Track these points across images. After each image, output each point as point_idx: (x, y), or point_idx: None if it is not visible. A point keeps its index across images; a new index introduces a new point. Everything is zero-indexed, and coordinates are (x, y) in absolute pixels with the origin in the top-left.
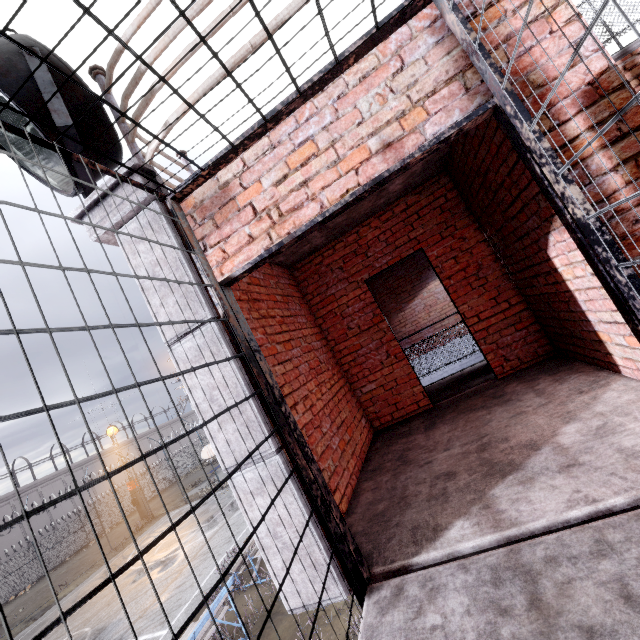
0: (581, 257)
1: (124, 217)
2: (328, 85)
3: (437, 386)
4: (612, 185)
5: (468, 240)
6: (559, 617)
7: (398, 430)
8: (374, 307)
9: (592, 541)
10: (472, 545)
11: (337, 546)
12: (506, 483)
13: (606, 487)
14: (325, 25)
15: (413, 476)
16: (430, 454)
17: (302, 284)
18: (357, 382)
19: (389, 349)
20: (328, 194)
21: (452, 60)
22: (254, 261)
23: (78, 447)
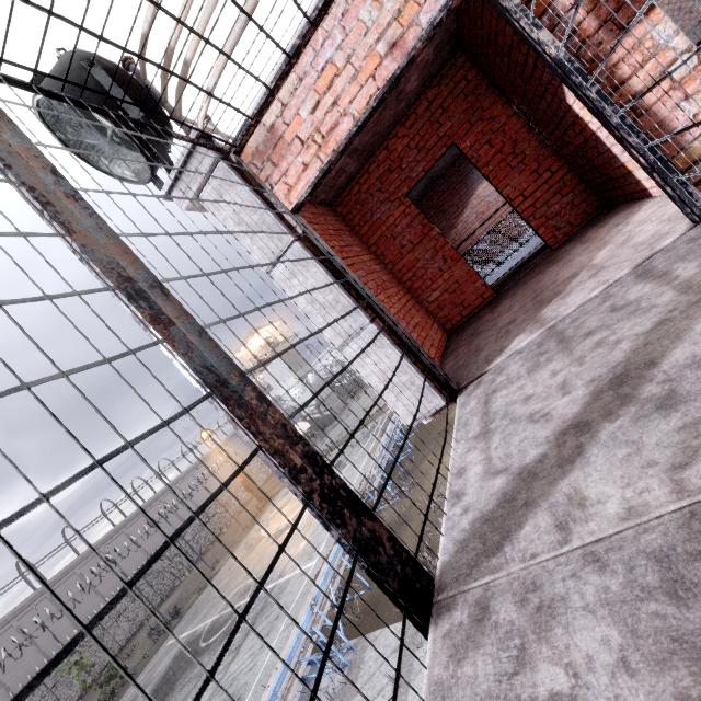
0: None
1: (202, 182)
2: (331, 7)
3: (500, 281)
4: (577, 18)
5: (498, 119)
6: (574, 338)
7: (468, 323)
8: (421, 218)
9: (601, 299)
10: (526, 343)
11: (430, 370)
12: (551, 304)
13: (617, 270)
14: None
15: (483, 337)
16: (496, 320)
17: (347, 218)
18: (422, 295)
19: (444, 254)
20: (356, 106)
21: None
22: (313, 184)
23: (180, 459)
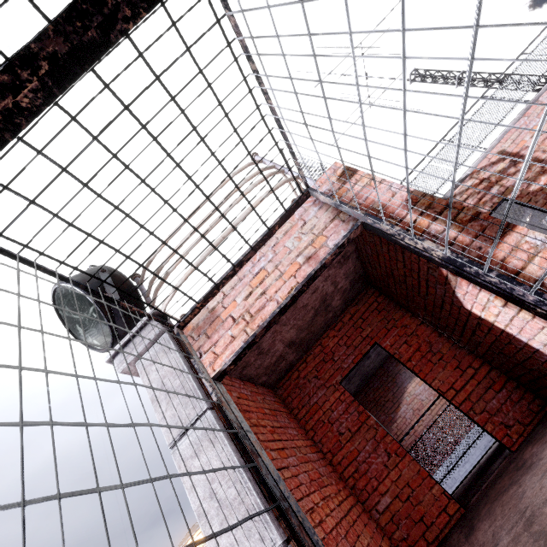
0: (485, 297)
1: (144, 349)
2: (267, 242)
3: (461, 489)
4: (451, 236)
5: (409, 326)
6: None
7: None
8: (356, 405)
9: None
10: None
11: None
12: None
13: None
14: (258, 214)
15: None
16: None
17: (287, 400)
18: (369, 499)
19: (386, 447)
20: (280, 294)
21: (330, 212)
22: (237, 353)
23: None
